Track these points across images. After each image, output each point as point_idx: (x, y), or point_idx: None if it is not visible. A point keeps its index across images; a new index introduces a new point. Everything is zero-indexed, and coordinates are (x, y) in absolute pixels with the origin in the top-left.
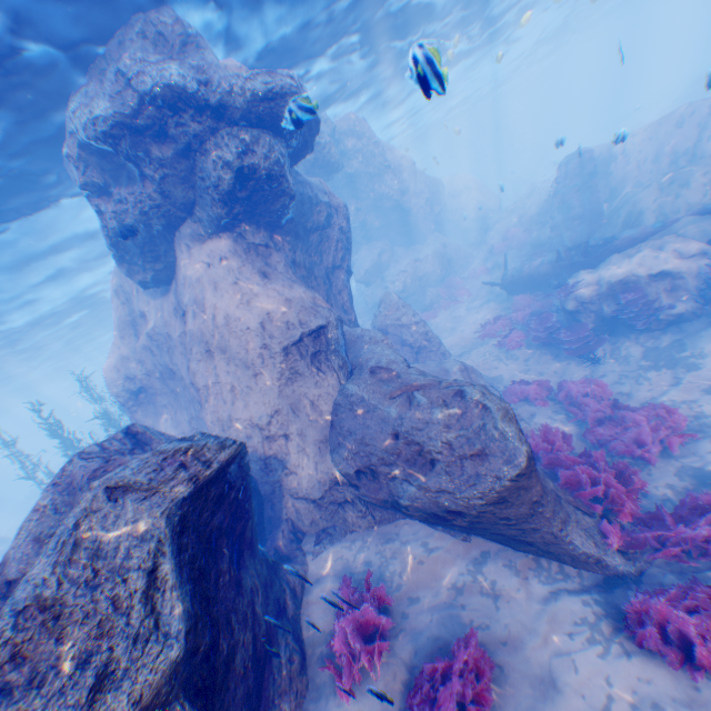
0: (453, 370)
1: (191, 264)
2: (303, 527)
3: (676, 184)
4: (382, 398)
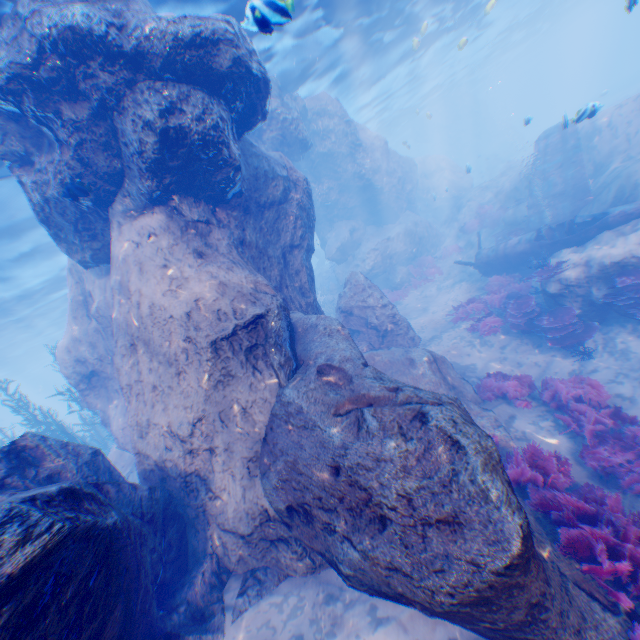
0: (421, 362)
1: (121, 243)
2: (230, 563)
3: None
4: (325, 413)
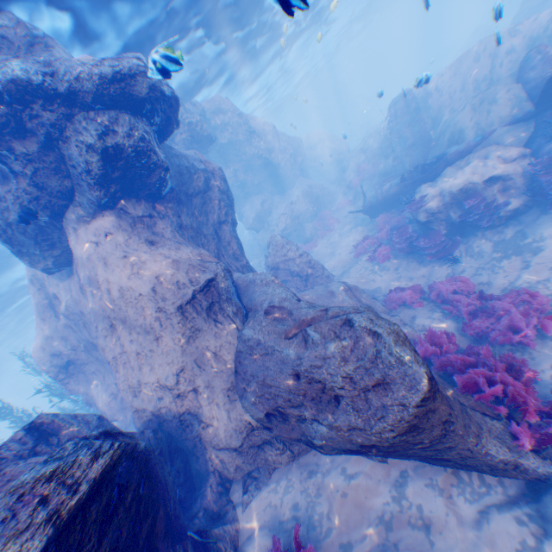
0: (339, 291)
1: (82, 246)
2: (229, 474)
3: (486, 104)
4: (278, 339)
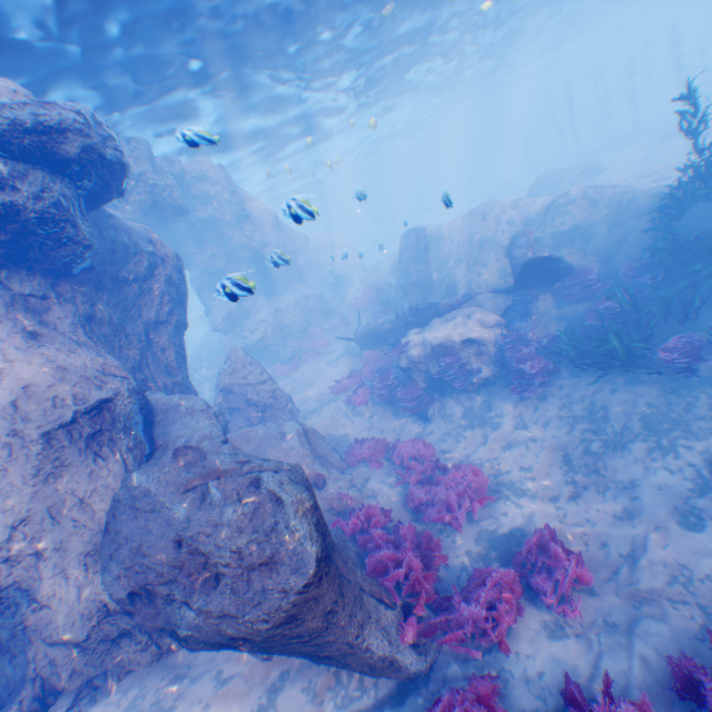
0: (292, 435)
1: None
2: (59, 681)
3: (479, 266)
4: (175, 492)
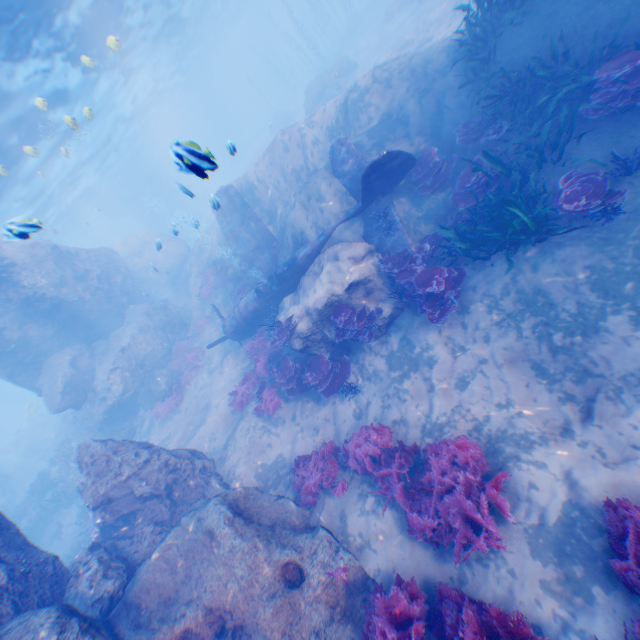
0: (223, 530)
1: None
2: None
3: (314, 199)
4: None
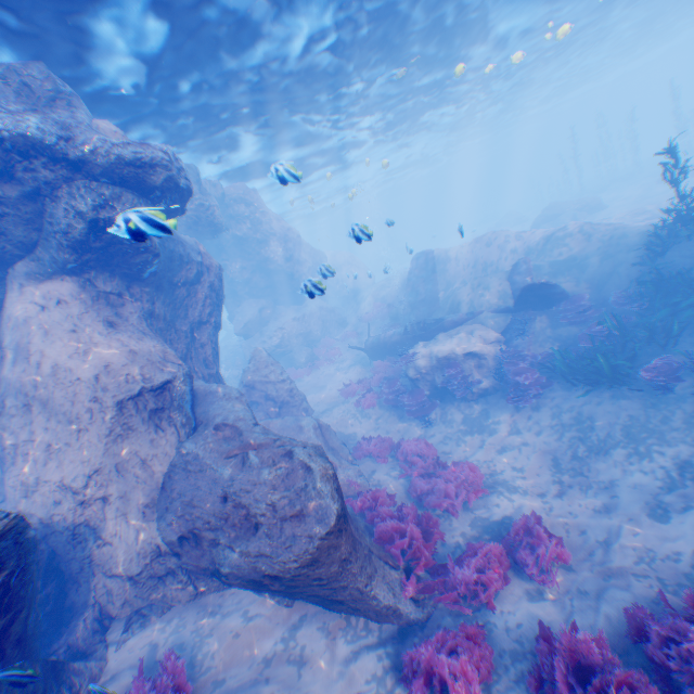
0: (308, 427)
1: (23, 305)
2: (114, 609)
3: (482, 288)
4: (220, 458)
